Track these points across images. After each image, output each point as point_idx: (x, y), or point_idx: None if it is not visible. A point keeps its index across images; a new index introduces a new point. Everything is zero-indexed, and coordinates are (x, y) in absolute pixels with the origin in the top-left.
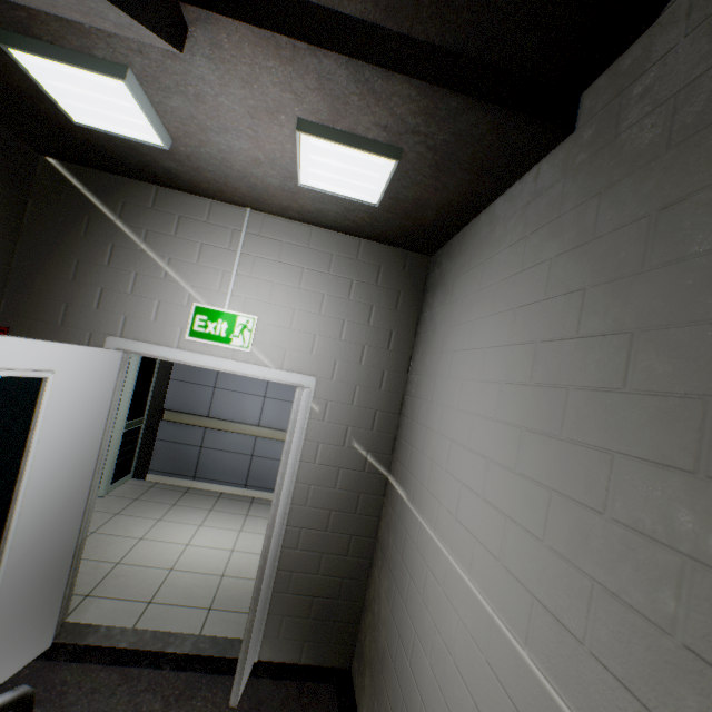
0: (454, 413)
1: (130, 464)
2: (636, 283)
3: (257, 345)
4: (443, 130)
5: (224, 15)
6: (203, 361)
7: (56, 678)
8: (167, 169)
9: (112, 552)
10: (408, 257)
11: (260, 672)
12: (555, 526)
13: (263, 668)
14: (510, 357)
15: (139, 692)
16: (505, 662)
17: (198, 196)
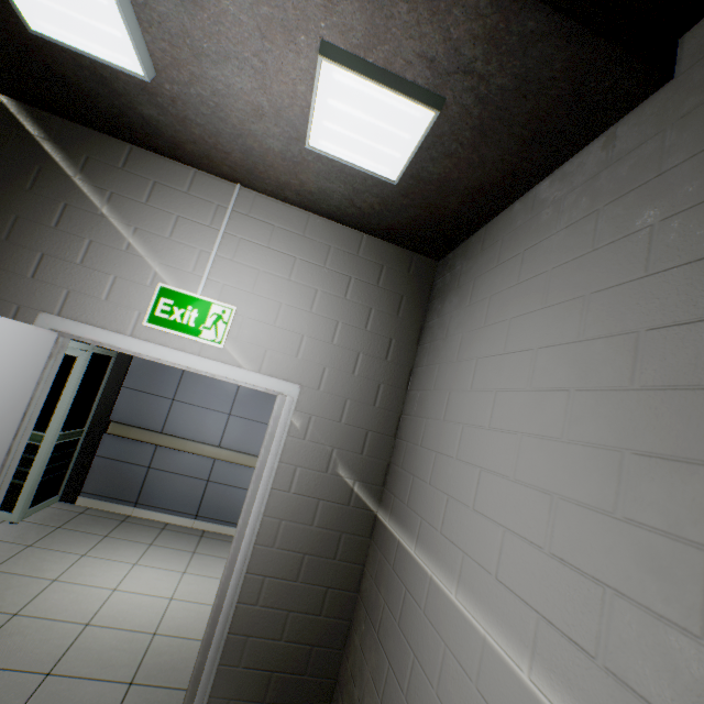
0: (484, 433)
1: (59, 484)
2: None
3: (232, 341)
4: (504, 70)
5: None
6: (161, 354)
7: None
8: (146, 119)
9: (11, 598)
10: (414, 259)
11: None
12: None
13: None
14: (584, 356)
15: None
16: None
17: (180, 163)
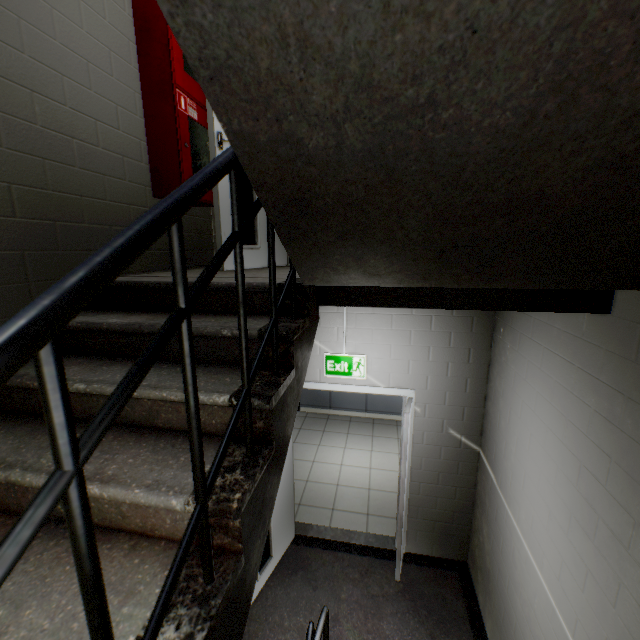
0: (526, 453)
1: None
2: (639, 491)
3: (369, 373)
4: None
5: (341, 305)
6: (337, 388)
7: (303, 555)
8: None
9: (301, 473)
10: None
11: (408, 560)
12: (589, 591)
13: (409, 557)
14: (563, 453)
15: (345, 567)
16: (562, 637)
17: None
